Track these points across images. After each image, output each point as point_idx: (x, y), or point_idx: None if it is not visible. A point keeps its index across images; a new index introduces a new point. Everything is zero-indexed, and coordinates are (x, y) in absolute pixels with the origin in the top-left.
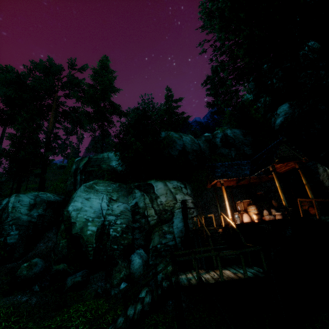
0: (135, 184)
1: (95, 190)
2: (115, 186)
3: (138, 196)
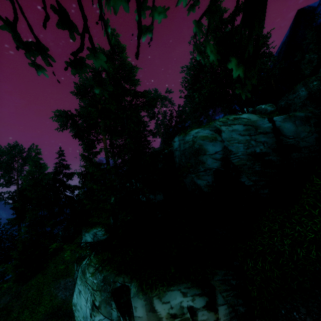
0: (117, 283)
1: (85, 281)
2: (100, 280)
3: (114, 316)
